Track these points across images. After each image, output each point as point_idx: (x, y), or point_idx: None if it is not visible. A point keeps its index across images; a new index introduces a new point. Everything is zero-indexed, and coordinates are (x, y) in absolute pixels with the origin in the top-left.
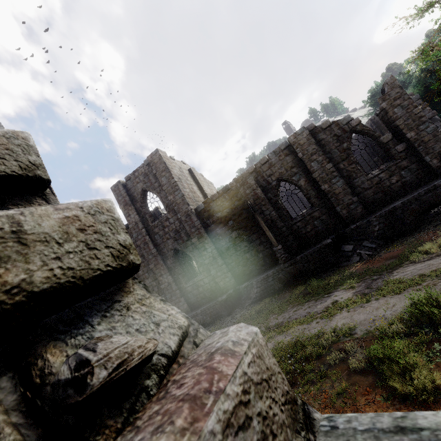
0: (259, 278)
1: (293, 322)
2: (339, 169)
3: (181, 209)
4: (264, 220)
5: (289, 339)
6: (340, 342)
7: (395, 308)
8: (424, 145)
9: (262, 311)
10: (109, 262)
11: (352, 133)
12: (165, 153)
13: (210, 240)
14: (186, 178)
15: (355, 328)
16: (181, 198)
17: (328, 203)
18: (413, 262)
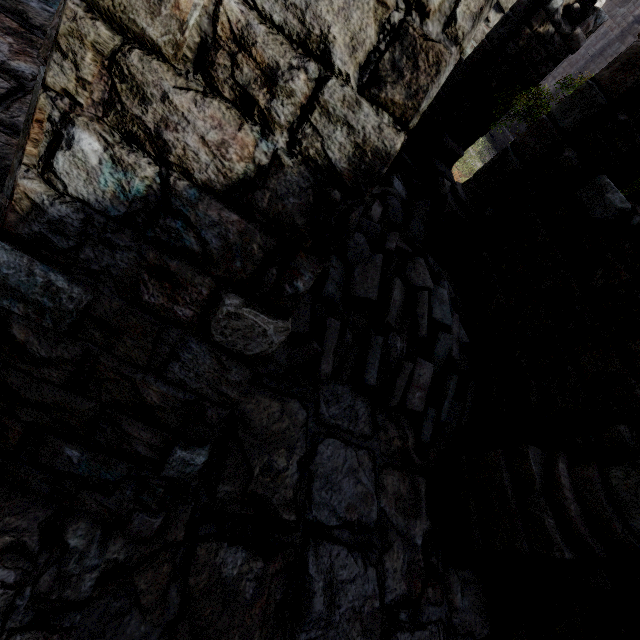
0: None
1: None
2: None
3: None
4: None
5: None
6: None
7: None
8: None
9: None
10: (504, 7)
11: None
12: None
13: None
14: None
15: None
16: None
17: None
18: None
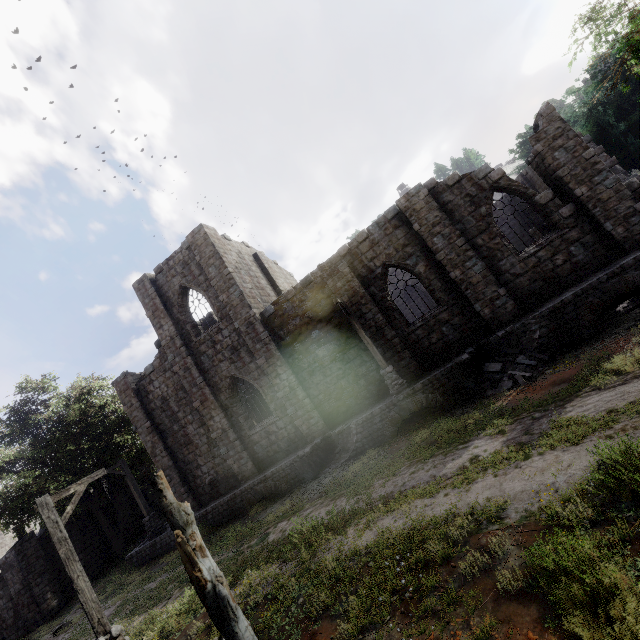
0: (360, 419)
1: (409, 494)
2: (476, 247)
3: (239, 314)
4: (365, 328)
5: (399, 525)
6: (481, 533)
7: (572, 470)
8: (603, 205)
9: (363, 473)
10: None
11: (493, 191)
12: (215, 230)
13: (285, 360)
14: (249, 267)
15: (506, 507)
16: (239, 298)
17: (461, 299)
18: (597, 388)
